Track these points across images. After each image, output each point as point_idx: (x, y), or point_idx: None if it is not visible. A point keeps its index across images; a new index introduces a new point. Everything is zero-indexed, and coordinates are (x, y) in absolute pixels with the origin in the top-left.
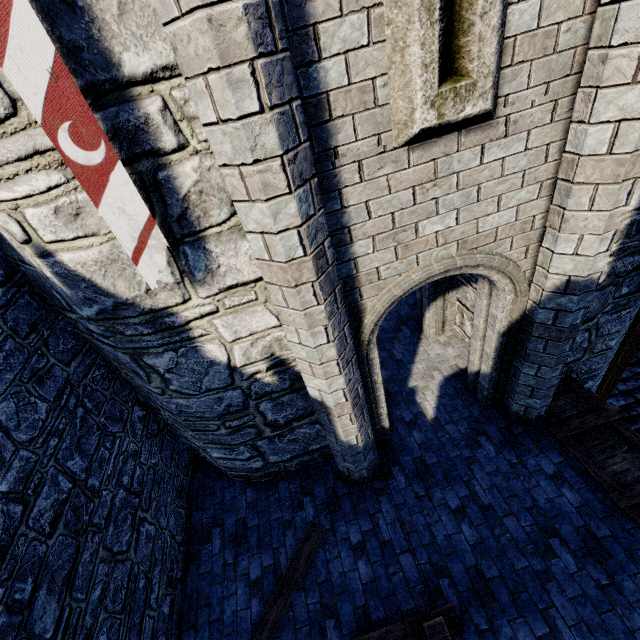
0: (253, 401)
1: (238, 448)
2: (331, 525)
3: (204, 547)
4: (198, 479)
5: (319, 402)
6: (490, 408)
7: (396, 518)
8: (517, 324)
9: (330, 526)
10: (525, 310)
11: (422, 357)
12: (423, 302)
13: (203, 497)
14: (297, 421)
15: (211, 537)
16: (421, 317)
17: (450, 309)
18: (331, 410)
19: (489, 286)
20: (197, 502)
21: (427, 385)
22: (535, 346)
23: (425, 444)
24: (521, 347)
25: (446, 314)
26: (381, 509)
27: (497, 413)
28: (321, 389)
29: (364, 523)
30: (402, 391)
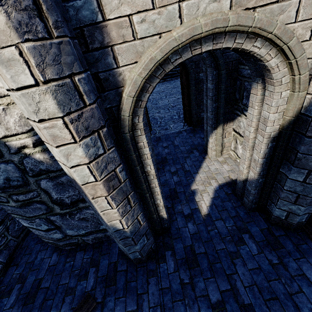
0: (32, 178)
1: (34, 220)
2: (102, 299)
3: (1, 300)
4: (26, 241)
5: (73, 180)
6: (254, 211)
7: (159, 302)
8: (289, 126)
9: (101, 300)
10: (301, 108)
11: (204, 170)
12: (208, 130)
13: (22, 255)
14: (82, 202)
15: (11, 292)
16: (207, 143)
17: (227, 137)
18: (83, 189)
19: (262, 90)
20: (17, 259)
21: (205, 189)
22: (308, 148)
23: (196, 235)
24: (291, 152)
25: (224, 141)
26: (148, 290)
27: (260, 216)
28: (63, 162)
29: (130, 302)
30: (186, 192)
